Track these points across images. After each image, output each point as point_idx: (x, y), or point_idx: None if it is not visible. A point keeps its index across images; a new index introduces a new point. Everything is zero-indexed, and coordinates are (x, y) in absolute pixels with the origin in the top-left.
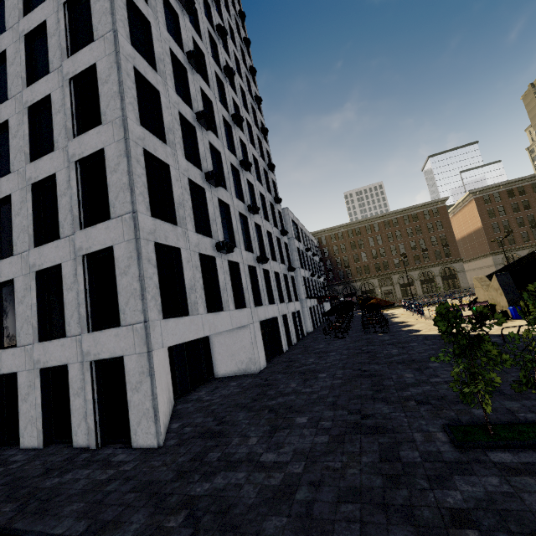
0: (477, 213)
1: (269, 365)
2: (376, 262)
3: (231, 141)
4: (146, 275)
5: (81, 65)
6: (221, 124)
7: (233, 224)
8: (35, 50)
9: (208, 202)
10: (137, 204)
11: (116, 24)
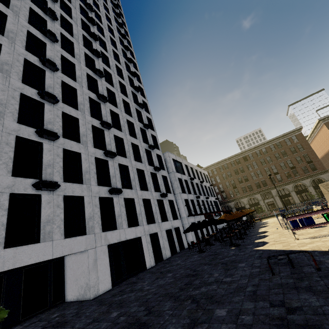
0: None
1: (113, 287)
2: (256, 181)
3: (100, 112)
4: None
5: None
6: (86, 102)
7: (82, 167)
8: None
9: (44, 152)
10: None
11: None
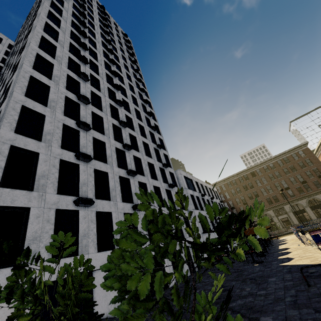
0: None
1: None
2: (267, 197)
3: (121, 136)
4: None
5: None
6: (110, 127)
7: (109, 185)
8: None
9: (80, 172)
10: None
11: (14, 88)
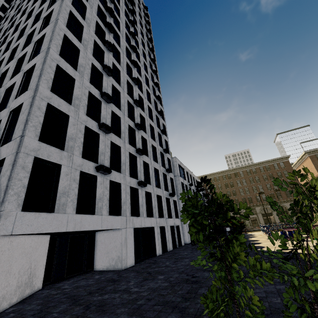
0: (313, 165)
1: (136, 264)
2: (243, 197)
3: (133, 114)
4: (16, 177)
5: (31, 65)
6: (125, 104)
7: (121, 159)
8: (21, 65)
9: (100, 142)
10: (27, 131)
11: (51, 45)
